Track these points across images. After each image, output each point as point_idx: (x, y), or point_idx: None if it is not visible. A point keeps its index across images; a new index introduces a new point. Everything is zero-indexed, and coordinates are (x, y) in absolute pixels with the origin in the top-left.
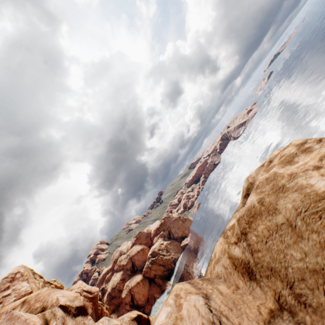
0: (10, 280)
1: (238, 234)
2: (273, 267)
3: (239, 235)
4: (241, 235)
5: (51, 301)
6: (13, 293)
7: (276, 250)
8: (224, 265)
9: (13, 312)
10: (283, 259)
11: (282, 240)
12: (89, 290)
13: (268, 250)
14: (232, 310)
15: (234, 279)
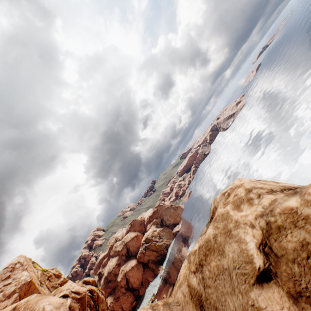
0: (11, 270)
1: (197, 264)
2: (217, 308)
3: (198, 266)
4: (199, 266)
5: (38, 310)
6: (14, 282)
7: (221, 291)
8: (183, 292)
9: None
10: (224, 302)
11: (225, 284)
12: (77, 291)
13: (215, 288)
14: None
15: (189, 309)
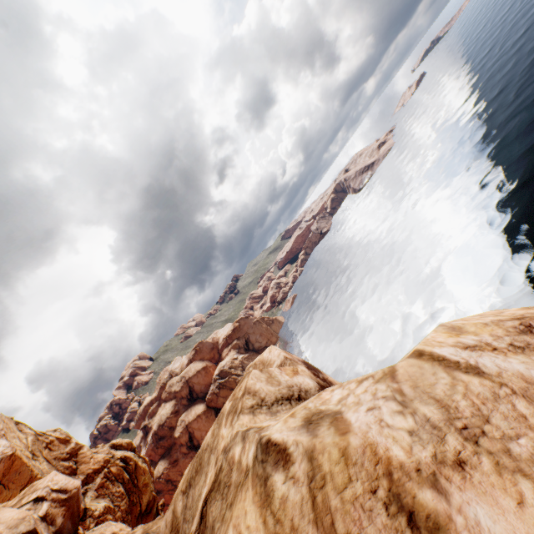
0: None
1: (188, 480)
2: None
3: (188, 484)
4: (189, 485)
5: None
6: None
7: None
8: (167, 520)
9: None
10: None
11: None
12: (63, 488)
13: None
14: None
15: None
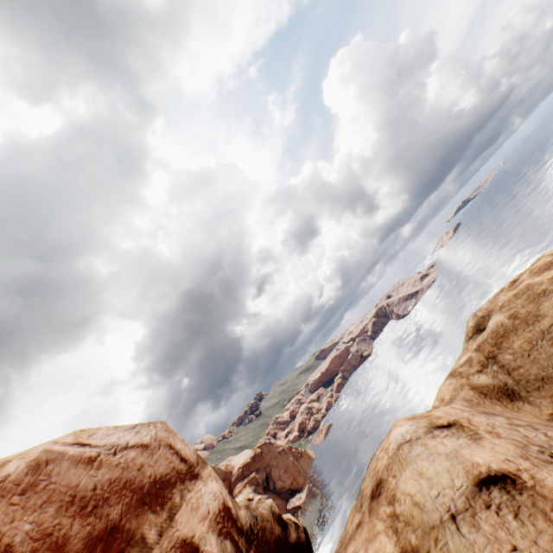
0: None
1: (481, 361)
2: (545, 375)
3: (484, 361)
4: (487, 360)
5: None
6: None
7: (545, 357)
8: (465, 398)
9: (168, 425)
10: None
11: None
12: None
13: (533, 361)
14: (502, 412)
15: (486, 407)
